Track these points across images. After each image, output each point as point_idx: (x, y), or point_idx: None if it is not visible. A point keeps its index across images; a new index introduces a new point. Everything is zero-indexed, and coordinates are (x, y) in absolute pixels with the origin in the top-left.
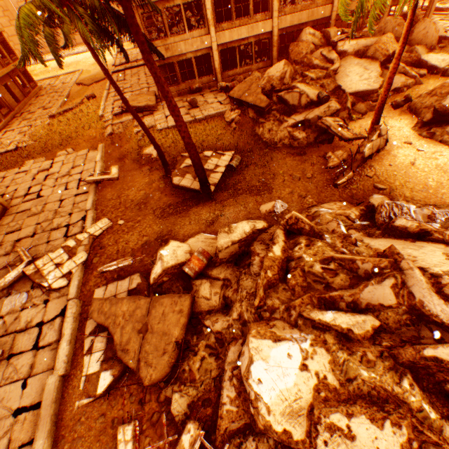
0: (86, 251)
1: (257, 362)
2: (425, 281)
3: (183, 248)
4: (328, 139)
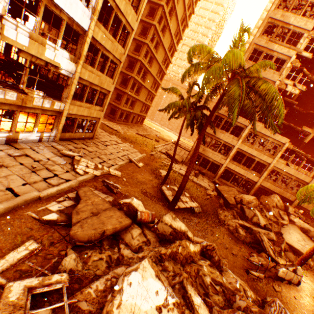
0: (101, 173)
1: (138, 273)
2: None
3: (143, 208)
4: (258, 248)
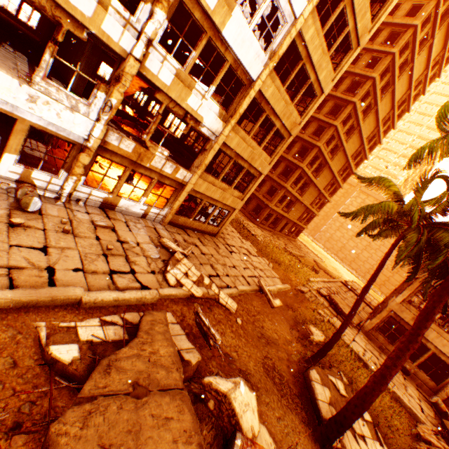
0: (203, 294)
1: None
2: None
3: (254, 419)
4: None
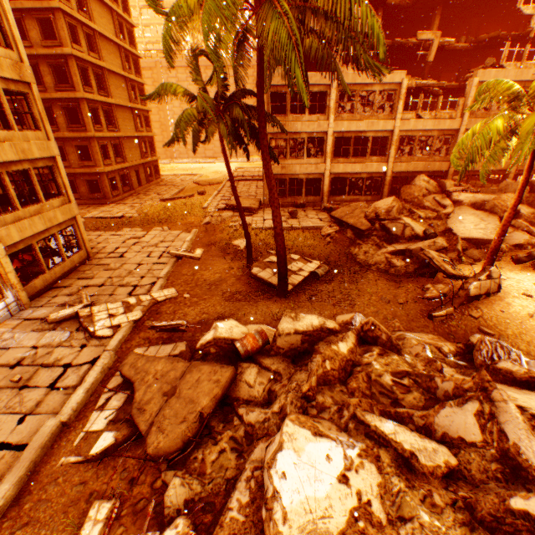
0: (142, 311)
1: (287, 451)
2: (522, 419)
3: (241, 328)
4: (430, 273)
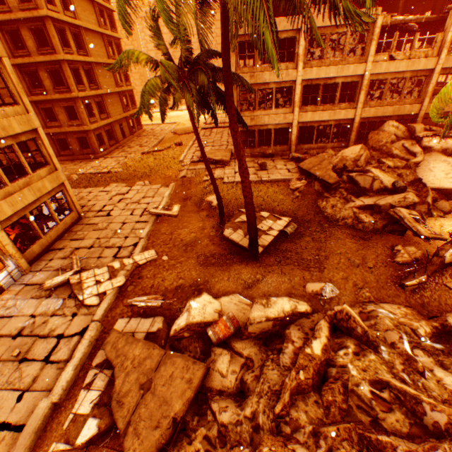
0: (126, 276)
1: None
2: None
3: (214, 304)
4: (399, 231)
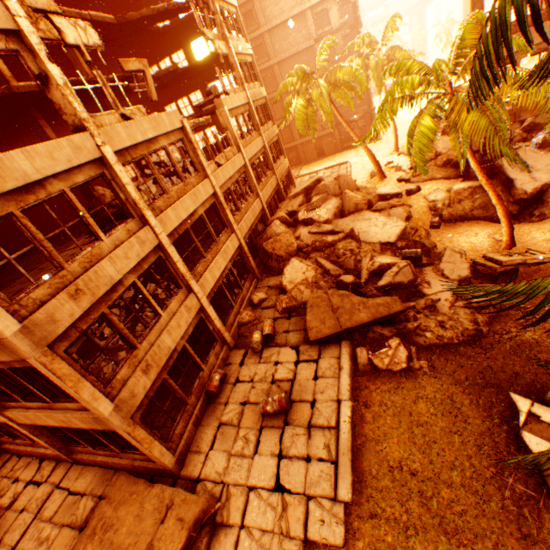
0: None
1: None
2: None
3: None
4: (513, 276)
